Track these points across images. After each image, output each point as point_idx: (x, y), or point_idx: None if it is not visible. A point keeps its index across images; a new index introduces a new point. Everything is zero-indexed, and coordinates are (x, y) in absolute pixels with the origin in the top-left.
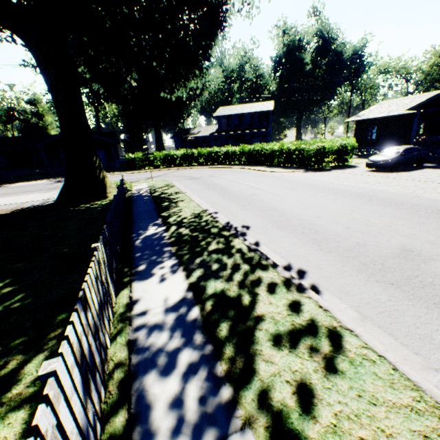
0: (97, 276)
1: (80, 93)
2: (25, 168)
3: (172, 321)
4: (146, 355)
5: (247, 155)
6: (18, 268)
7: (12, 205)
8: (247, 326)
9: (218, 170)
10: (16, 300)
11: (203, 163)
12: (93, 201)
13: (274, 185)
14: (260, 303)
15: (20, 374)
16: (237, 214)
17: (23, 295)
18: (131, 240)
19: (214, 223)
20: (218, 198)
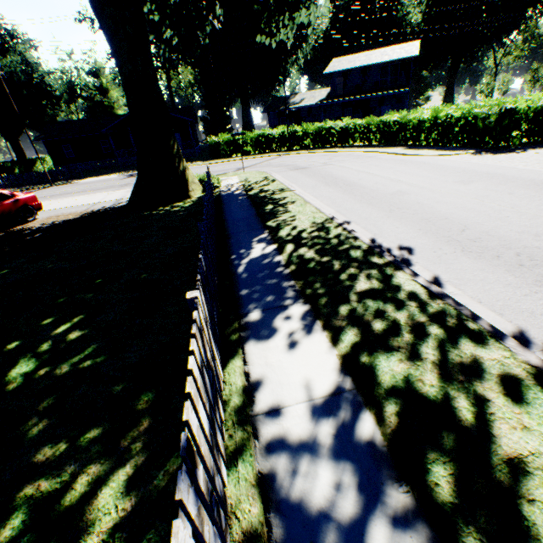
0: (201, 361)
1: (148, 42)
2: (93, 159)
3: (329, 441)
4: (298, 522)
5: (376, 130)
6: (88, 300)
7: (81, 208)
8: (495, 484)
9: (333, 155)
10: (85, 355)
11: (309, 145)
12: (173, 203)
13: (431, 176)
14: (502, 425)
15: (92, 508)
16: (383, 225)
17: (94, 347)
18: (231, 266)
19: (352, 240)
20: (344, 198)
